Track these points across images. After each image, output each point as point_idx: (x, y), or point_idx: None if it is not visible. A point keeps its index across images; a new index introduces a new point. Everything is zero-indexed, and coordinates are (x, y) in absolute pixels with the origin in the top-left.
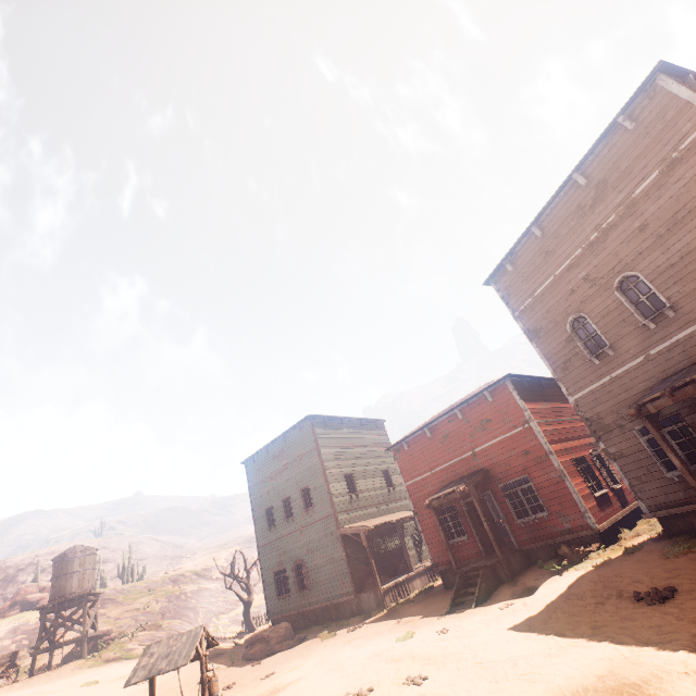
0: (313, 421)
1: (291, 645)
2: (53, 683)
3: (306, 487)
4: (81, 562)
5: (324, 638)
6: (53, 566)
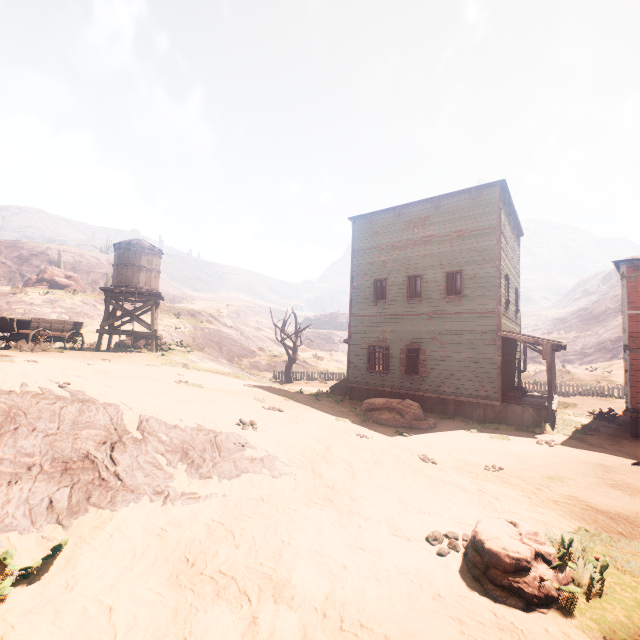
0: (500, 192)
1: (431, 427)
2: (136, 368)
3: (456, 271)
4: (148, 259)
5: (494, 438)
6: (117, 251)
